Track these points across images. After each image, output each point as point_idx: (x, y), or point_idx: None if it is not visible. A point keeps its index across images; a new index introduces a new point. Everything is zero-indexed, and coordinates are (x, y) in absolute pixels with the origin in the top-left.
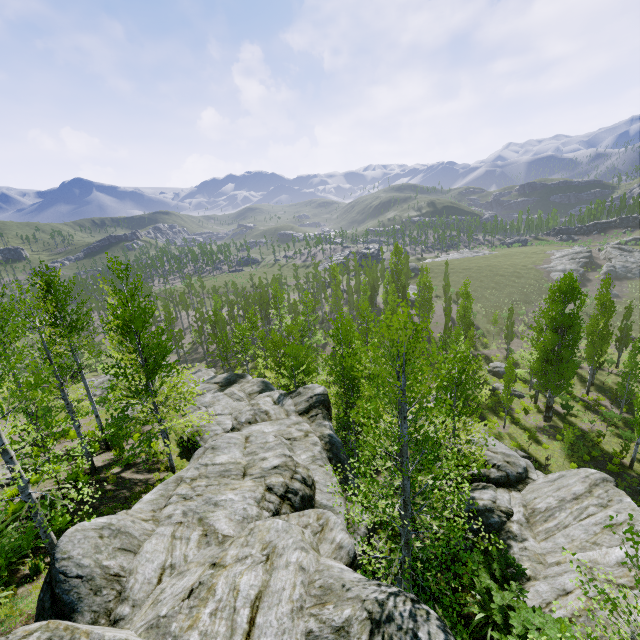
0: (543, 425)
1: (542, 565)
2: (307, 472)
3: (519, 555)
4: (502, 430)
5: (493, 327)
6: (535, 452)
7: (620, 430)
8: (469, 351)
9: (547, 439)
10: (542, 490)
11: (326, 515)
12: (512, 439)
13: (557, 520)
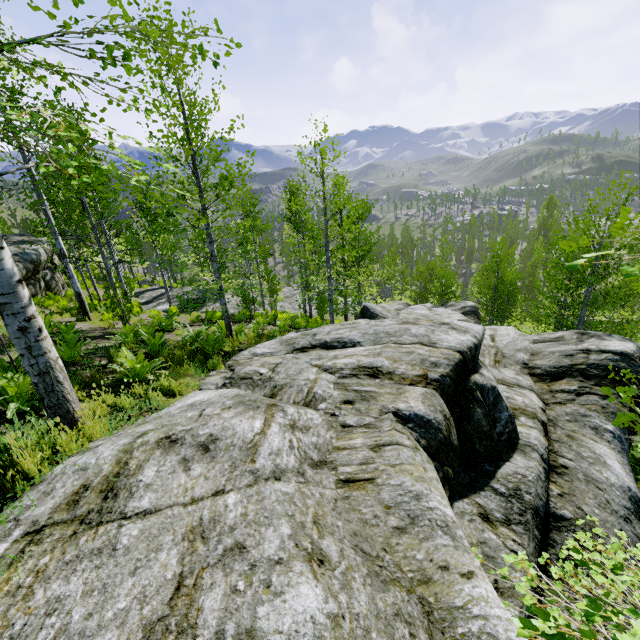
0: None
1: None
2: None
3: None
4: None
5: None
6: None
7: None
8: None
9: None
10: None
11: None
12: None
13: None
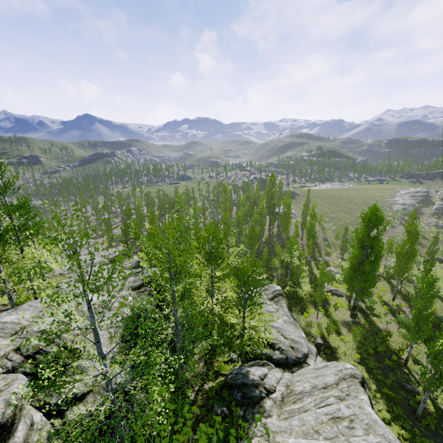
0: (348, 320)
1: (267, 442)
2: (73, 338)
3: (257, 429)
4: (315, 320)
5: (338, 241)
6: (333, 341)
7: (404, 333)
8: (311, 256)
9: (347, 332)
10: (306, 375)
11: (14, 382)
12: (319, 328)
13: (302, 404)
